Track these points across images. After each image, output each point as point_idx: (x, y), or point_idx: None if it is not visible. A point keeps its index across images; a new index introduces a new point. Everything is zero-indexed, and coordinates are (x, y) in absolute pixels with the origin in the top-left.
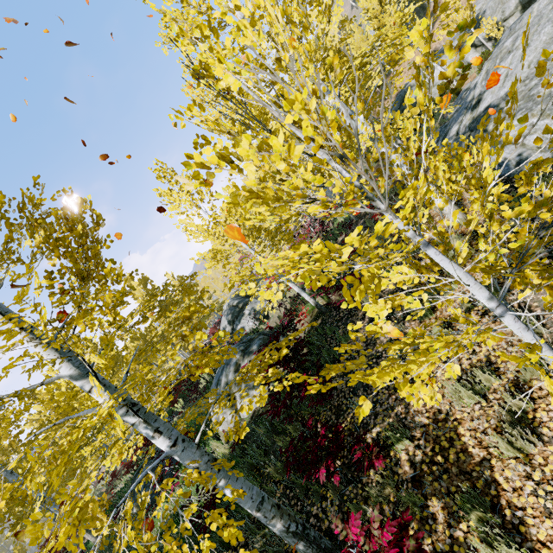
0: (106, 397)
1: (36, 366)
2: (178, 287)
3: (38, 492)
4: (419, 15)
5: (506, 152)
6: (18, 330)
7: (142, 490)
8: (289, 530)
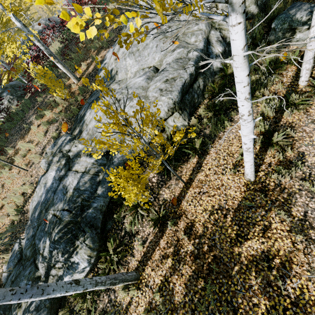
0: None
1: None
2: None
3: None
4: None
5: (109, 56)
6: None
7: None
8: None
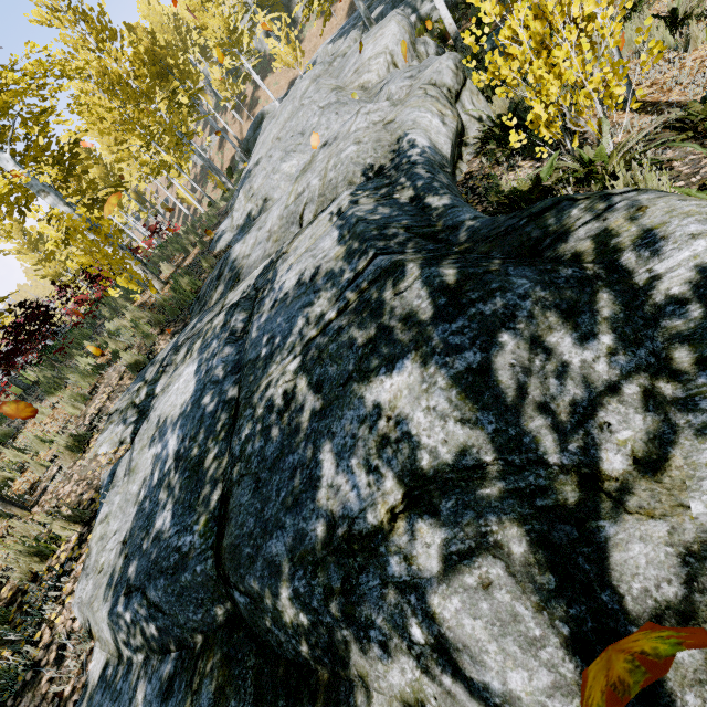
0: None
1: None
2: None
3: None
4: (290, 26)
5: (226, 224)
6: None
7: None
8: None
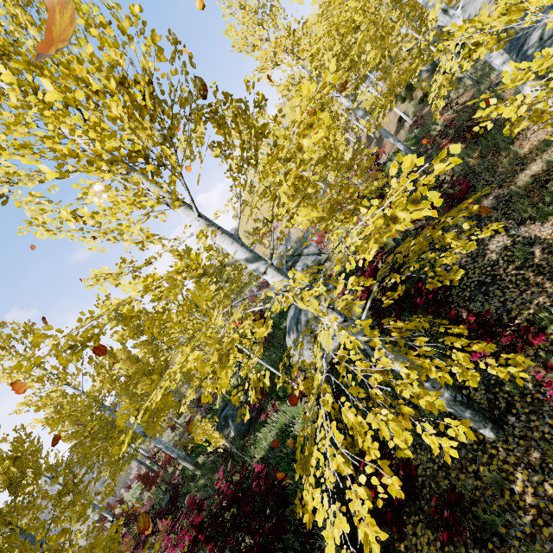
0: (280, 278)
1: (258, 219)
2: (217, 257)
3: (139, 428)
4: None
5: None
6: (196, 217)
7: (230, 424)
8: (456, 399)
